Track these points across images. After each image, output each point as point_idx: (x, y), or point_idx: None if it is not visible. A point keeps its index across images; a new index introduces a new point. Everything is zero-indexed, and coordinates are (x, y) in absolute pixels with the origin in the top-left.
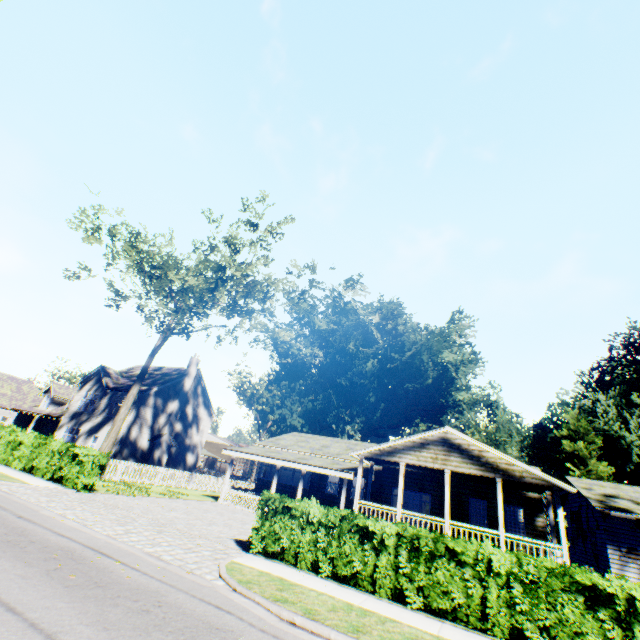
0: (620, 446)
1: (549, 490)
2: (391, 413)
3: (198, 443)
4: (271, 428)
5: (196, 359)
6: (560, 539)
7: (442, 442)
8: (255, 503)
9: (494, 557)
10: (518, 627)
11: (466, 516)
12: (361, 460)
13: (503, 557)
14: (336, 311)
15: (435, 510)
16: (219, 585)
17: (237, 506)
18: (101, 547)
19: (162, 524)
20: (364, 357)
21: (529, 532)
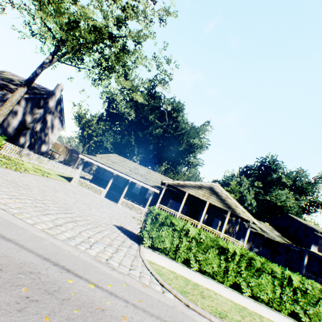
0: (243, 199)
1: (242, 219)
2: (157, 157)
3: (50, 141)
4: (92, 144)
5: (61, 87)
6: (244, 240)
7: (210, 189)
8: (96, 190)
9: (293, 278)
10: (294, 310)
11: (197, 218)
12: (166, 185)
13: (295, 278)
14: (149, 94)
15: (187, 213)
16: (175, 301)
17: (83, 188)
18: (56, 257)
19: (66, 210)
20: (155, 126)
21: (220, 230)
